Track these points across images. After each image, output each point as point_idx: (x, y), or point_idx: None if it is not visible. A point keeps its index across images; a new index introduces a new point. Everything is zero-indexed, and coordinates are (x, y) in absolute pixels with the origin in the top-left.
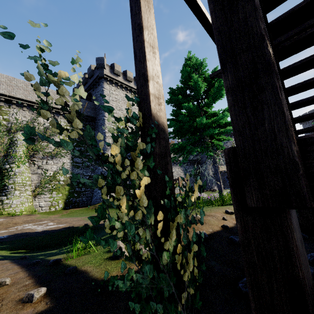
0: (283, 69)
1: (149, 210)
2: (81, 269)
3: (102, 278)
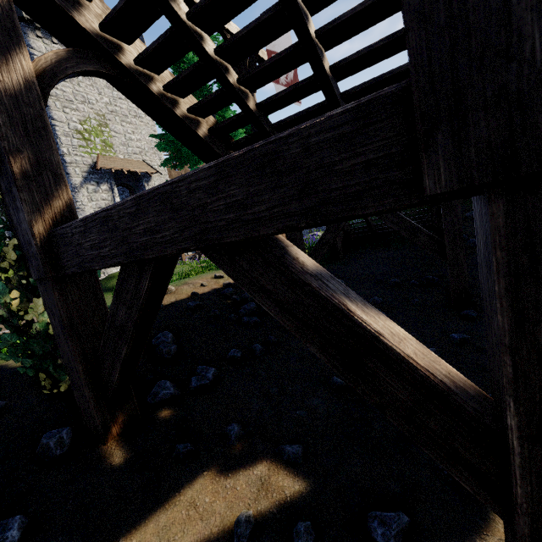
0: (188, 109)
1: (1, 291)
2: (1, 365)
3: (21, 365)
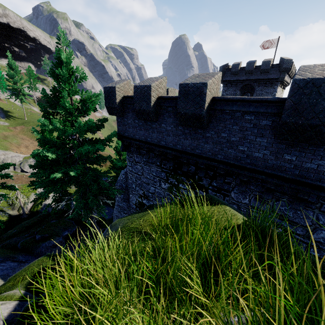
0: None
1: None
2: None
3: None
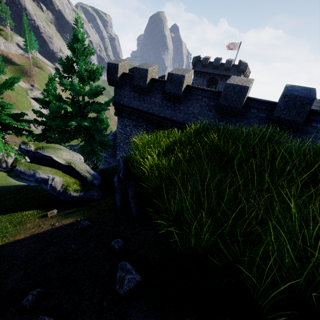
0: None
1: None
2: None
3: None
